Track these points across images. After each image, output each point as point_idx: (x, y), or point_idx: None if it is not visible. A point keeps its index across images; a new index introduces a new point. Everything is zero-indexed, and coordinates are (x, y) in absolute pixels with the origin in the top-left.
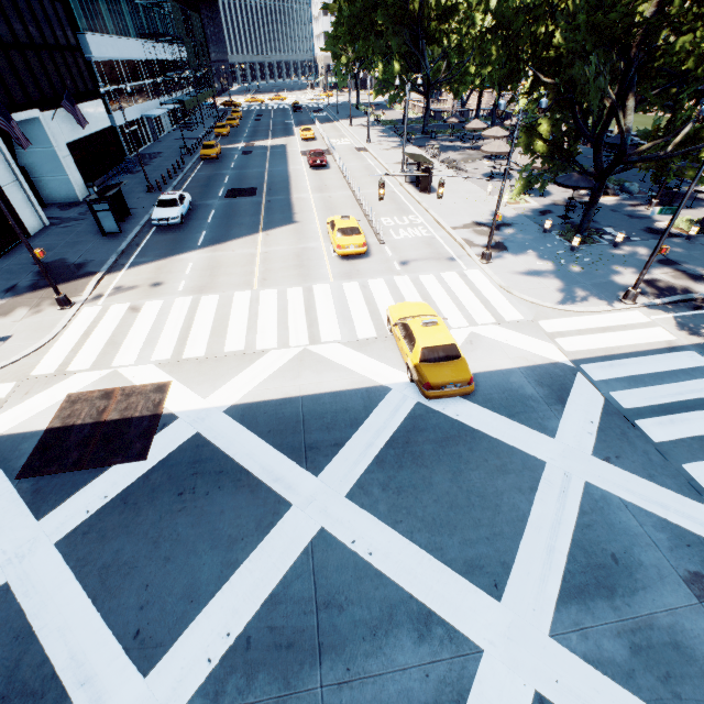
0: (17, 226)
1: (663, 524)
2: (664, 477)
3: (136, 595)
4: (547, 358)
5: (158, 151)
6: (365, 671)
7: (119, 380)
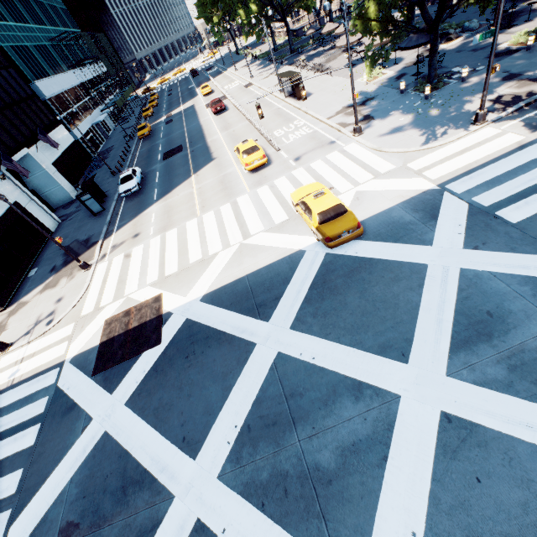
0: (39, 227)
1: (526, 279)
2: (524, 247)
3: (178, 419)
4: (418, 190)
5: (111, 145)
6: (324, 426)
7: (131, 302)
